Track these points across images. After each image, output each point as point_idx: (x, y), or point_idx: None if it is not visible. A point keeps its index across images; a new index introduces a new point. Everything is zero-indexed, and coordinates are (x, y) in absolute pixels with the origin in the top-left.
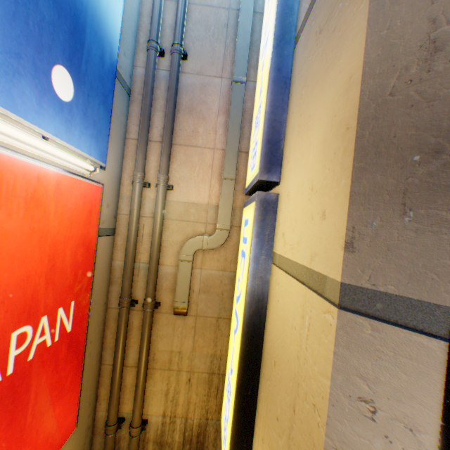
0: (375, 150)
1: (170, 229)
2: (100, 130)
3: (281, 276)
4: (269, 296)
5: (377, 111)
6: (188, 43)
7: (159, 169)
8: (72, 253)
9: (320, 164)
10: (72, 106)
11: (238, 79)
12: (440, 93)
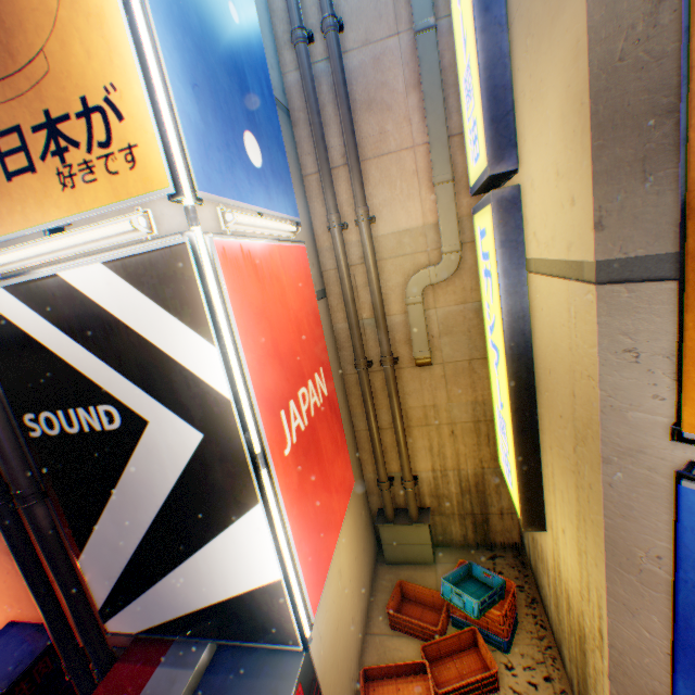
0: (611, 125)
1: (385, 272)
2: (285, 182)
3: (540, 282)
4: (530, 310)
5: (608, 82)
6: (337, 3)
7: (355, 203)
8: (307, 322)
9: (561, 144)
10: (264, 170)
11: (423, 26)
12: (667, 49)
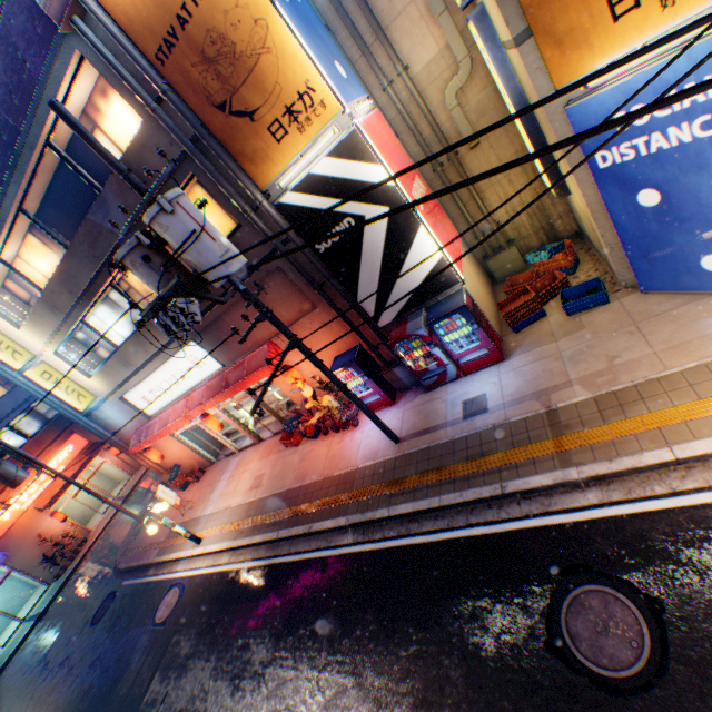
0: None
1: (428, 99)
2: (354, 78)
3: (508, 55)
4: (514, 72)
5: None
6: None
7: (392, 64)
8: (399, 153)
9: None
10: (347, 78)
11: None
12: None
